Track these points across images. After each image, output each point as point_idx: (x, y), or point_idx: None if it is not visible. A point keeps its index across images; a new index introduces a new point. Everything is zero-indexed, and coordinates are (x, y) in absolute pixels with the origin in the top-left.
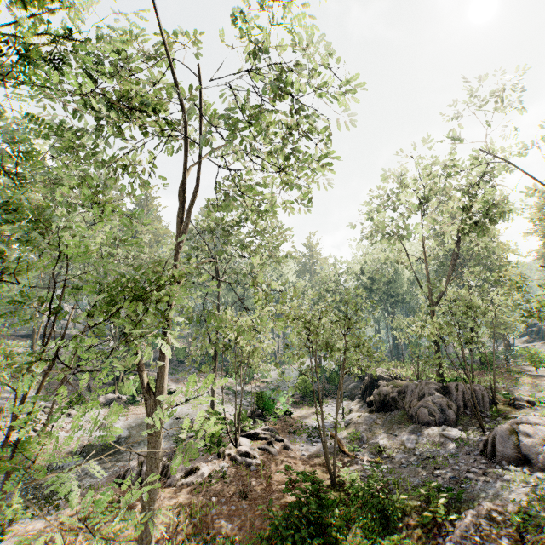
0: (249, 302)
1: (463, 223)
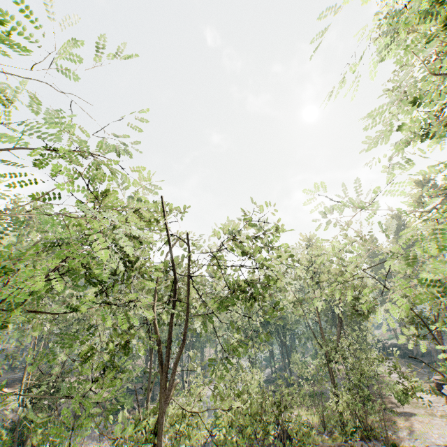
0: (162, 333)
1: (352, 310)
